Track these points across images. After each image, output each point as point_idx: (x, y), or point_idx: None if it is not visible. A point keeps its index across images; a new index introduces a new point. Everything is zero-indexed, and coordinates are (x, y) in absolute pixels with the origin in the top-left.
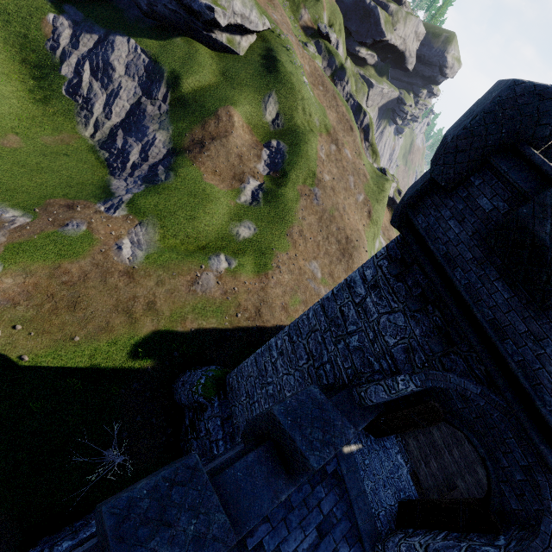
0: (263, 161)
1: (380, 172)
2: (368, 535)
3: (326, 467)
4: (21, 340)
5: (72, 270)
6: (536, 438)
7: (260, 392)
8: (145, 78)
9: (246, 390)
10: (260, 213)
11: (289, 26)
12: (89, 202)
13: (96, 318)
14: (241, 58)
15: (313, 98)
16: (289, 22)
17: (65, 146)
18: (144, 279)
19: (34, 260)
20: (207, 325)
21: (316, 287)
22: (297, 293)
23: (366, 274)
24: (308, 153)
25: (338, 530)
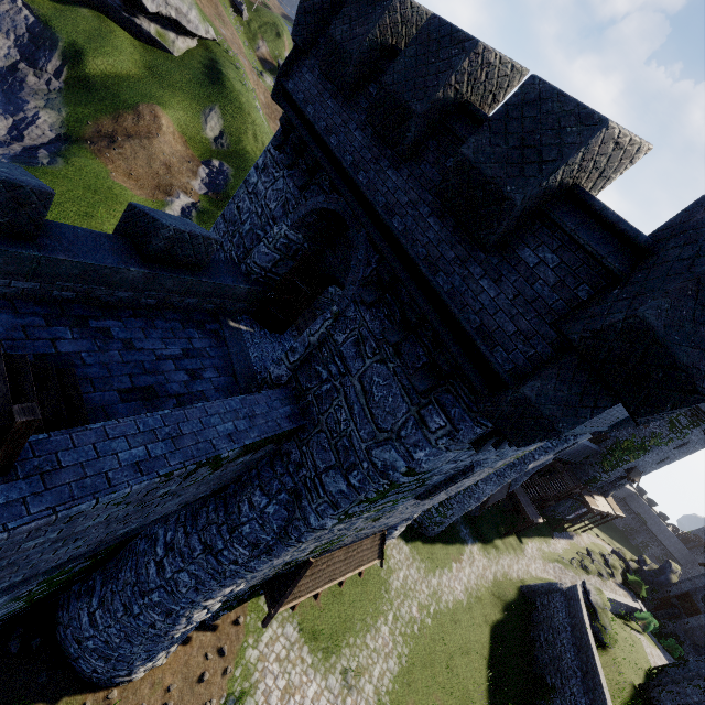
0: (200, 179)
1: None
2: (245, 377)
3: (206, 326)
4: None
5: None
6: (345, 191)
7: None
8: (27, 40)
9: None
10: None
11: (242, 49)
12: None
13: None
14: (175, 58)
15: (268, 129)
16: (242, 46)
17: None
18: None
19: None
20: None
21: None
22: None
23: (259, 163)
24: None
25: (209, 362)
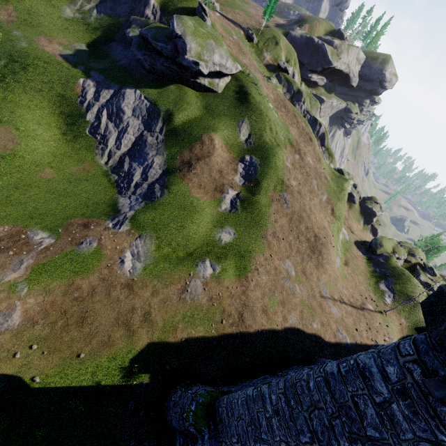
0: (239, 173)
1: (338, 172)
2: None
3: None
4: (35, 360)
5: (83, 286)
6: None
7: (253, 444)
8: (146, 117)
9: (237, 432)
10: (238, 219)
11: (255, 66)
12: (100, 219)
13: (99, 333)
14: (219, 95)
15: (278, 119)
16: (255, 63)
17: (86, 173)
18: (141, 290)
19: (53, 278)
20: (195, 334)
21: (292, 286)
22: (275, 294)
23: (388, 371)
24: (276, 164)
25: None
